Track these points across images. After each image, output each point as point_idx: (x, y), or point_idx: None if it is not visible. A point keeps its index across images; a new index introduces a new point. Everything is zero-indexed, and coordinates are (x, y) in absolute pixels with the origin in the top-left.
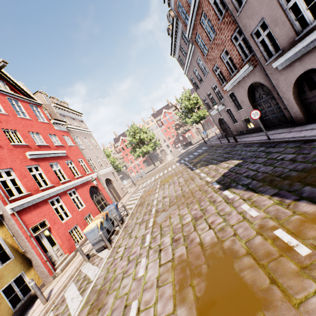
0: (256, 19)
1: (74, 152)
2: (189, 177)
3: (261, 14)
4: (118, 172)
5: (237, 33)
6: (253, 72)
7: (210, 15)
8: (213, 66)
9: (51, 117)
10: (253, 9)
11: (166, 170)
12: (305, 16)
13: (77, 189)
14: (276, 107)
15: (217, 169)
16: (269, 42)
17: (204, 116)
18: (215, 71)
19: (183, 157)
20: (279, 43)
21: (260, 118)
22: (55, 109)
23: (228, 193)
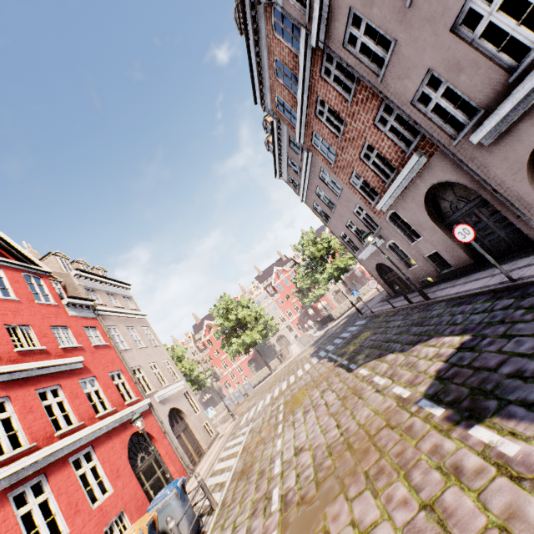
0: (416, 76)
1: (104, 358)
2: (347, 387)
3: (424, 64)
4: (199, 390)
5: (383, 111)
6: (429, 167)
7: (331, 98)
8: (350, 176)
9: (68, 294)
10: (407, 61)
11: (292, 375)
12: (518, 36)
13: (98, 447)
14: (494, 220)
15: (411, 362)
16: (451, 105)
17: (346, 267)
18: (355, 184)
19: (323, 345)
20: (473, 100)
21: (464, 248)
22: (77, 279)
23: (492, 435)
